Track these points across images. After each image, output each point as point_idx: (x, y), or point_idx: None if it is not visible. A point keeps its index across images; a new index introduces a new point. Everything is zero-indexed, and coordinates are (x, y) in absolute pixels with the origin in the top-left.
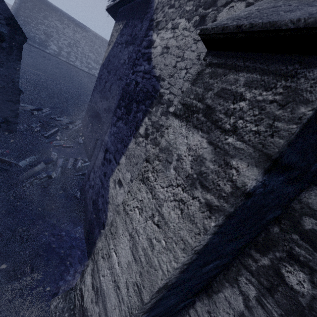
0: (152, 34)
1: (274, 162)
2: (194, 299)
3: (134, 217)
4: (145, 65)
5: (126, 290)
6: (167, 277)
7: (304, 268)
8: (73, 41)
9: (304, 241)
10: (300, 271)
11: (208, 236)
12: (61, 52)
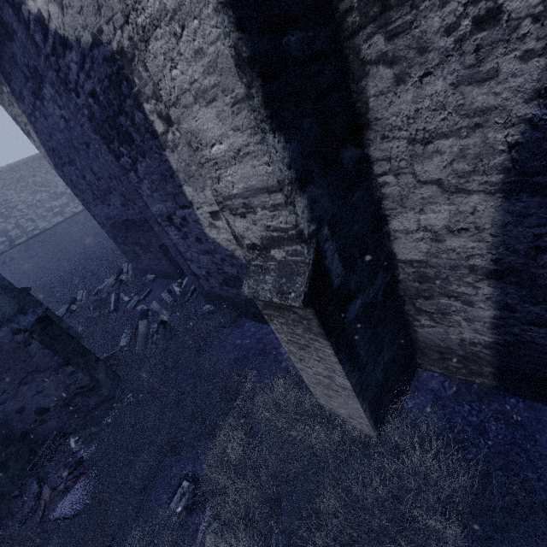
0: (28, 10)
1: None
2: (366, 156)
3: (180, 82)
4: (71, 57)
5: (239, 133)
6: (221, 31)
7: None
8: (2, 208)
9: None
10: None
11: None
12: (10, 235)
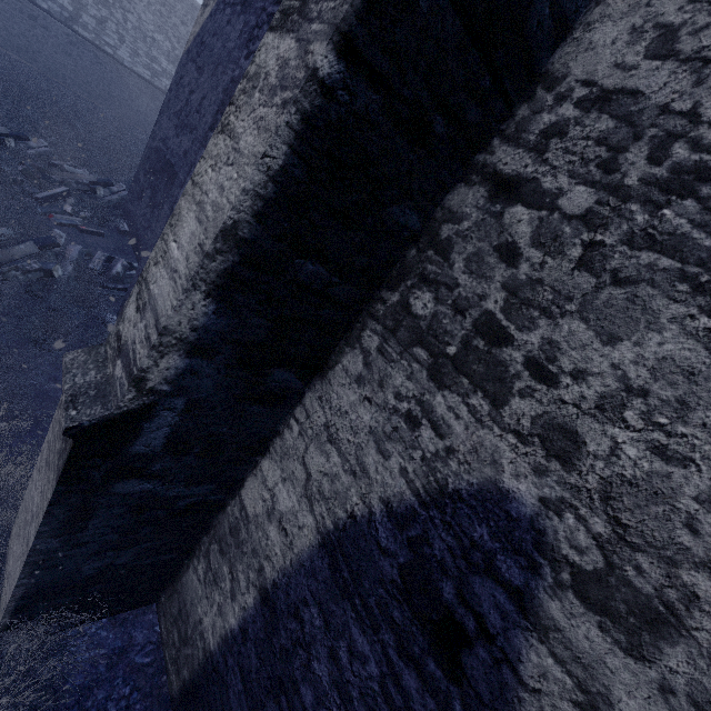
0: None
1: (346, 40)
2: (303, 393)
3: (206, 180)
4: None
5: (186, 263)
6: (234, 204)
7: (432, 287)
8: None
9: (438, 255)
10: (427, 292)
11: (282, 143)
12: (81, 16)
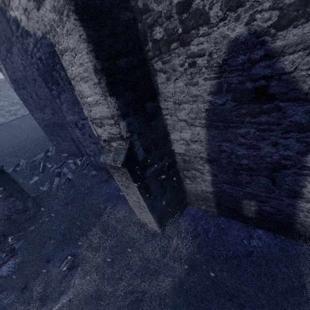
0: (10, 15)
1: None
2: (159, 106)
3: (75, 72)
4: (30, 40)
5: (97, 95)
6: (89, 60)
7: (155, 25)
8: None
9: (146, 14)
10: (156, 28)
11: (79, 27)
12: None
